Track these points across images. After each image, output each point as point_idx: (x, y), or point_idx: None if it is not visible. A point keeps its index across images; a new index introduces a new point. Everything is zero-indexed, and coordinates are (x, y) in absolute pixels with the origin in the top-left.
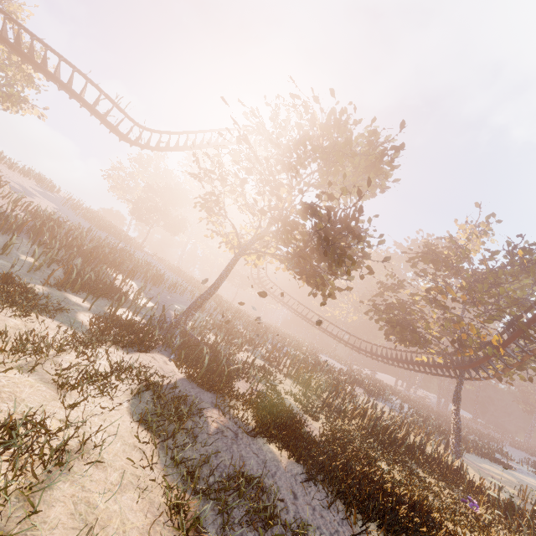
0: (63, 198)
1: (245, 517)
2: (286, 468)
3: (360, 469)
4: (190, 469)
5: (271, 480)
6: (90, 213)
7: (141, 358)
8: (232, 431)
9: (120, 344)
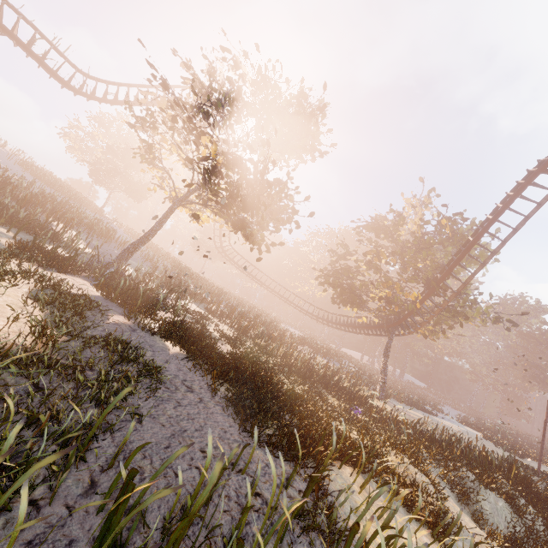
0: (10, 153)
1: (107, 354)
2: (173, 353)
3: (248, 368)
4: (71, 328)
5: (150, 352)
6: (41, 171)
7: (58, 276)
8: (131, 328)
9: (39, 264)
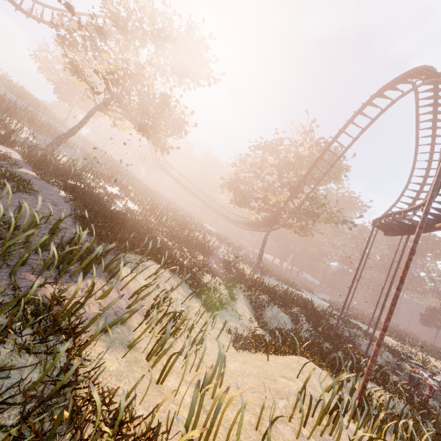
0: None
1: (0, 177)
2: (61, 195)
3: (122, 217)
4: None
5: (41, 188)
6: (11, 84)
7: None
8: (36, 178)
9: None
